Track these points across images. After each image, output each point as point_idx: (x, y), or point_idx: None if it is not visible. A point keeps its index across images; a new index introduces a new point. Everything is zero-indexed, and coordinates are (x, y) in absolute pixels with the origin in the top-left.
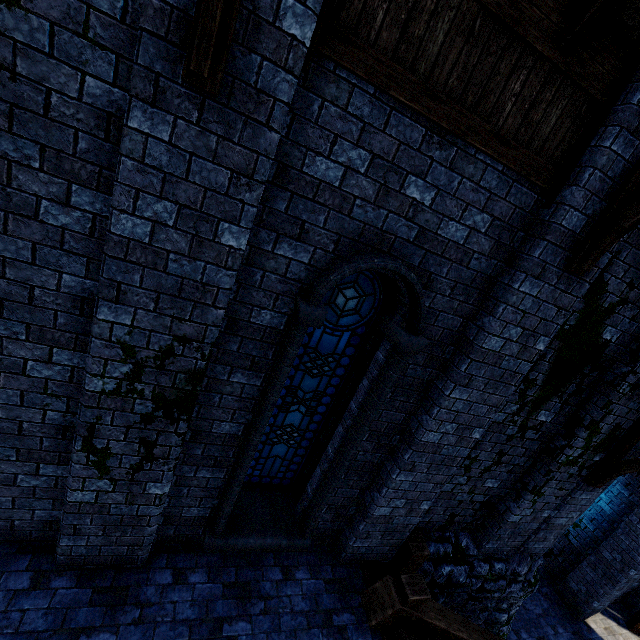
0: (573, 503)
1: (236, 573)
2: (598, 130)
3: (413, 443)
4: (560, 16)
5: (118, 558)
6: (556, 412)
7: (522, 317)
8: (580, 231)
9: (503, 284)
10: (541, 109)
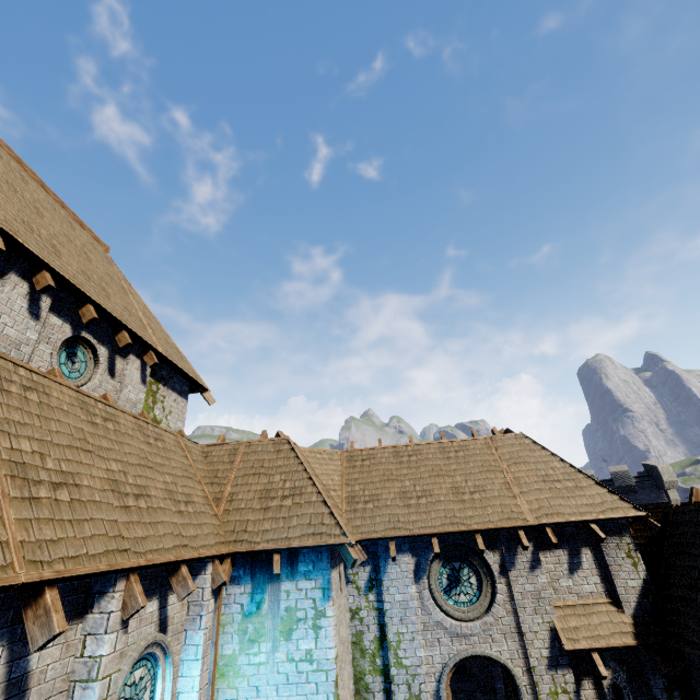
0: None
1: None
2: None
3: None
4: None
5: None
6: None
7: None
8: None
9: None
10: None
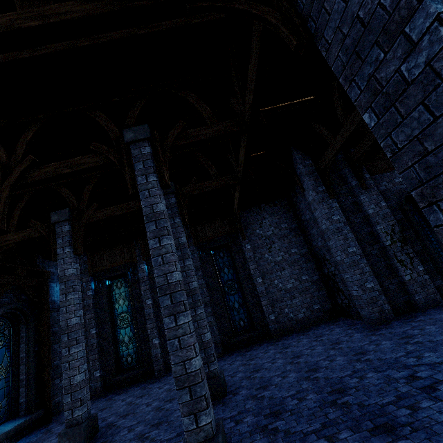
0: None
1: None
2: None
3: None
4: None
5: (434, 301)
6: None
7: None
8: None
9: None
10: None
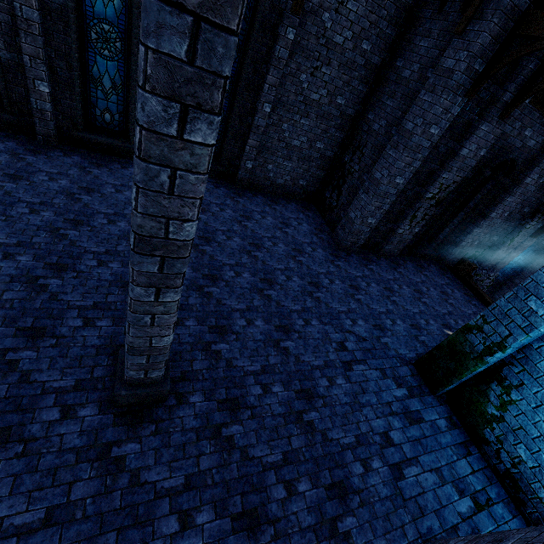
0: (521, 246)
1: (416, 263)
2: None
3: (486, 217)
4: None
5: (392, 254)
6: (531, 208)
7: (540, 171)
8: None
9: (538, 160)
10: None
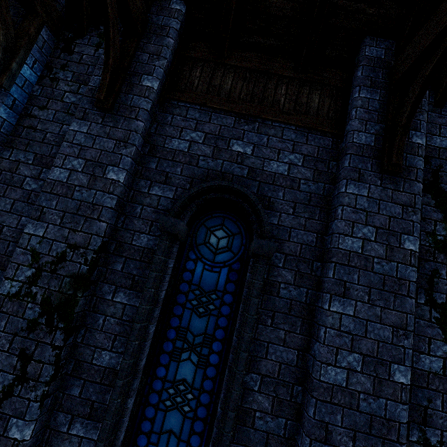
0: None
1: None
2: (349, 96)
3: (313, 386)
4: (292, 63)
5: None
6: None
7: (366, 216)
8: (374, 144)
9: (335, 196)
10: (305, 97)
